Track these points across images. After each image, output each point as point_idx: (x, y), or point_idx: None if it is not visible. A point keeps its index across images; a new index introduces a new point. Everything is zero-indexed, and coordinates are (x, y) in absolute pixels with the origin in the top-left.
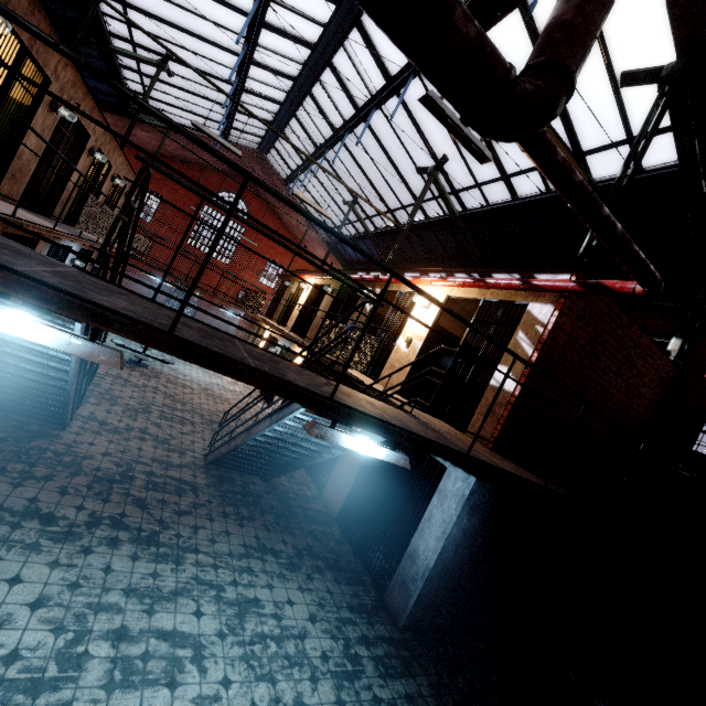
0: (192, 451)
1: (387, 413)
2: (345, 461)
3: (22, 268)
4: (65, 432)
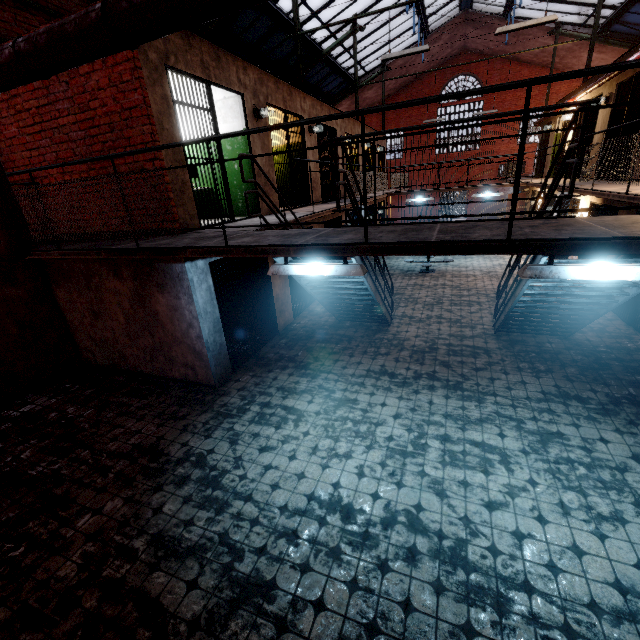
0: (481, 325)
1: (632, 226)
2: None
3: (300, 242)
4: (390, 327)
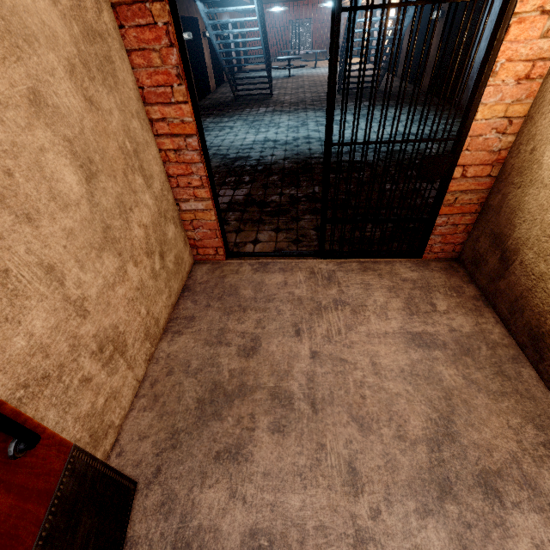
0: None
1: None
2: (431, 50)
3: None
4: (272, 98)
